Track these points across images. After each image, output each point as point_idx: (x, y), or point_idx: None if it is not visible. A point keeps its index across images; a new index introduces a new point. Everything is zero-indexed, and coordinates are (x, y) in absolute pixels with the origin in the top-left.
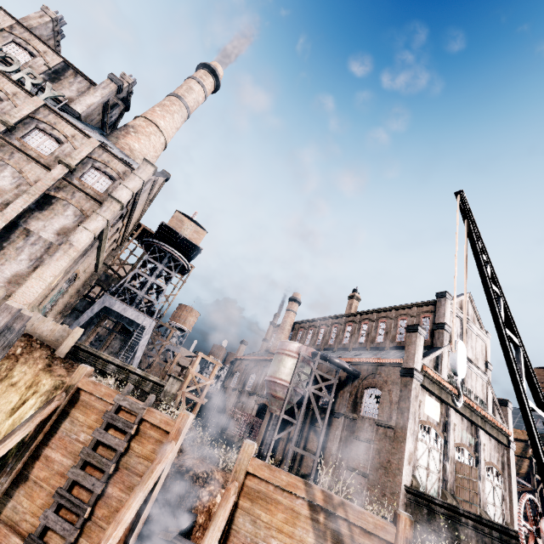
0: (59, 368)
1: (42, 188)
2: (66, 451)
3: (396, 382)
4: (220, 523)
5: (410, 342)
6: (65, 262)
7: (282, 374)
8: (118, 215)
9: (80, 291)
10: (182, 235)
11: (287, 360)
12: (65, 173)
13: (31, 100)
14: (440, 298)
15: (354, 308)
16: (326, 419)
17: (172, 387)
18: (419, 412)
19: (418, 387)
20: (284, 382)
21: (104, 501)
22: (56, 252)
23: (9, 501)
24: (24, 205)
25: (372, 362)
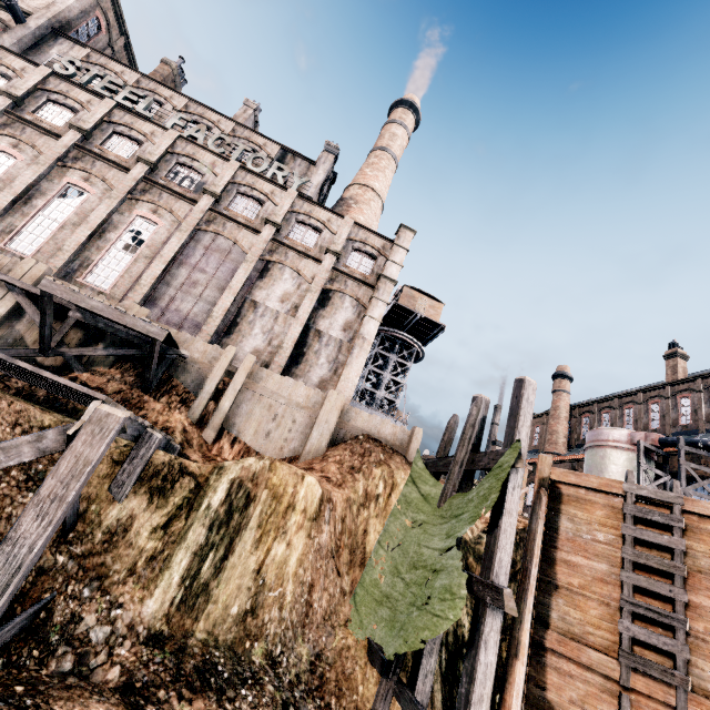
0: None
1: (320, 283)
2: (589, 554)
3: None
4: None
5: None
6: (364, 358)
7: (615, 474)
8: None
9: None
10: (419, 314)
11: (616, 455)
12: (334, 262)
13: (287, 194)
14: None
15: (682, 372)
16: None
17: None
18: None
19: None
20: None
21: (694, 612)
22: (353, 348)
23: (550, 611)
24: (310, 305)
25: None
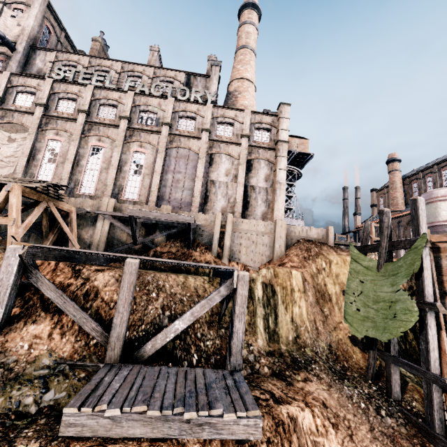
0: (339, 251)
1: (244, 157)
2: None
3: None
4: None
5: None
6: (283, 195)
7: (446, 217)
8: None
9: None
10: (295, 151)
11: (445, 205)
12: (247, 142)
13: (207, 108)
14: None
15: None
16: None
17: None
18: None
19: None
20: None
21: None
22: (276, 191)
23: (445, 305)
24: (243, 172)
25: None
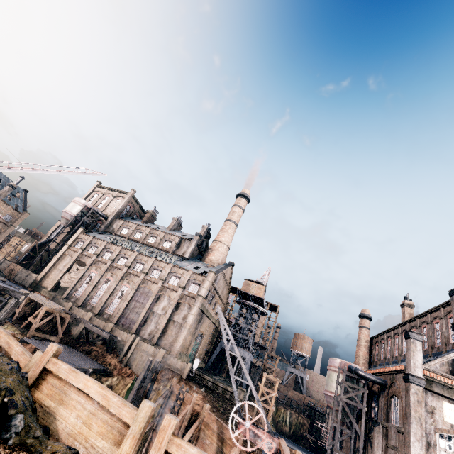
0: (183, 383)
1: (176, 301)
2: (169, 409)
3: (403, 388)
4: (192, 430)
5: (407, 349)
6: (186, 332)
7: (331, 387)
8: (209, 298)
9: (212, 340)
10: (250, 294)
11: (333, 375)
12: (182, 291)
13: (169, 266)
14: (452, 296)
15: (409, 316)
16: (362, 427)
17: (240, 395)
18: (433, 419)
19: (420, 392)
20: (333, 395)
21: None
22: (182, 328)
23: (158, 426)
24: (171, 310)
25: (390, 371)
